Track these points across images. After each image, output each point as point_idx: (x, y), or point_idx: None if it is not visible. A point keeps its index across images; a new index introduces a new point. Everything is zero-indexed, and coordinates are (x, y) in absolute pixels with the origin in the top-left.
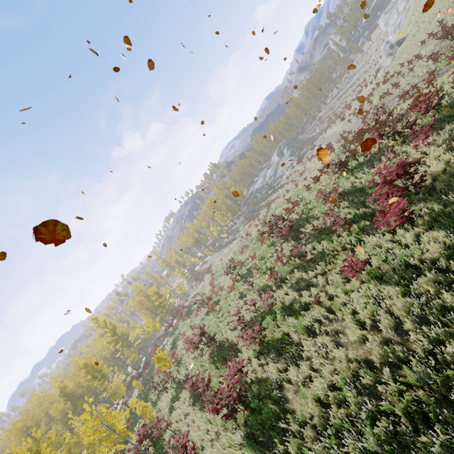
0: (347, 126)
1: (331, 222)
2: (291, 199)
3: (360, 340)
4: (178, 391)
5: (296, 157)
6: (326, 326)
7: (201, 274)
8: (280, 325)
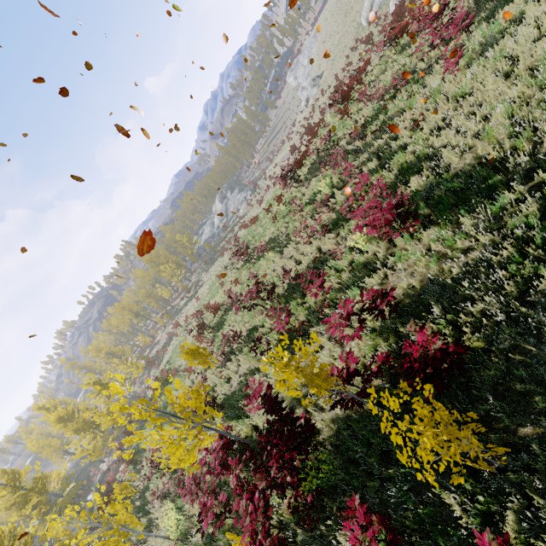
0: (298, 142)
1: (371, 115)
2: (276, 194)
3: (504, 80)
4: (233, 400)
5: (248, 191)
6: (450, 121)
7: (156, 357)
8: (385, 176)
